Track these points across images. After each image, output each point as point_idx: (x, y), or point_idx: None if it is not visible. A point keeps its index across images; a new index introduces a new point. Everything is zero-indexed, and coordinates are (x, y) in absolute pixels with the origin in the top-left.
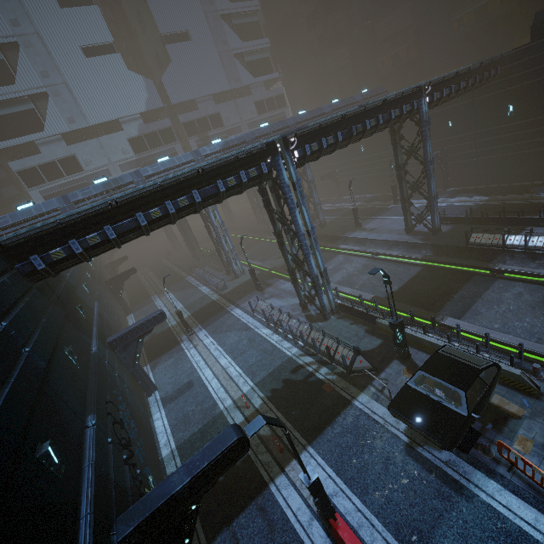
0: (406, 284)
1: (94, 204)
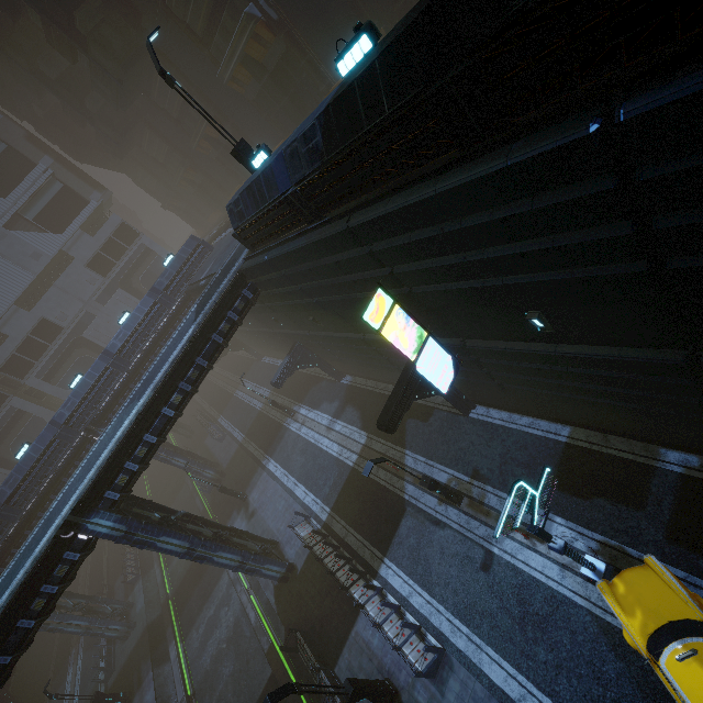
0: None
1: None
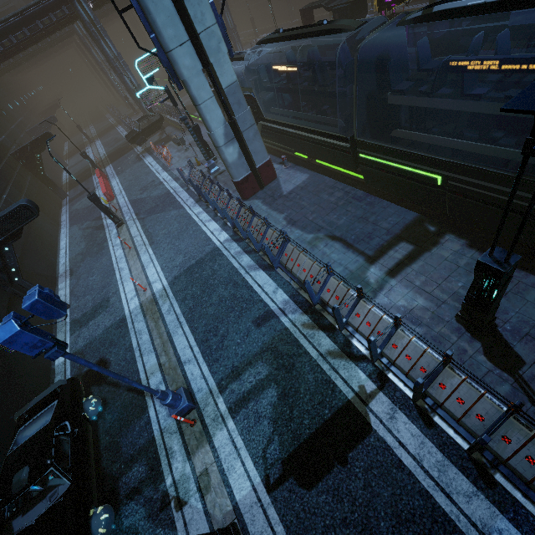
0: None
1: None
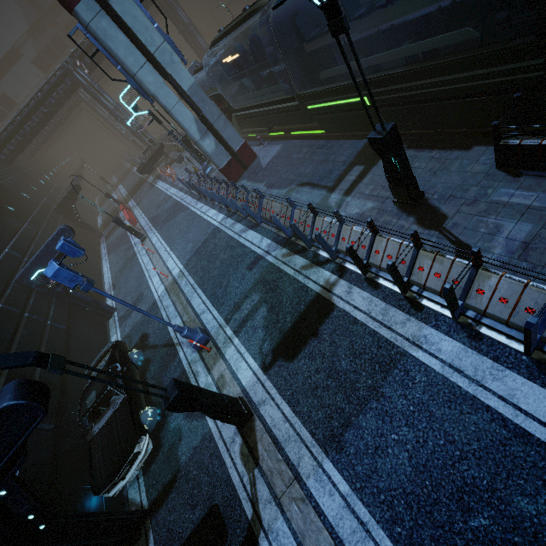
0: None
1: (4, 128)
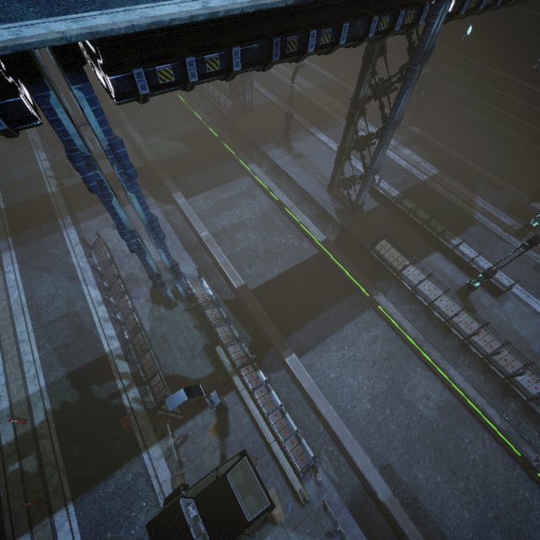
0: (289, 272)
1: None
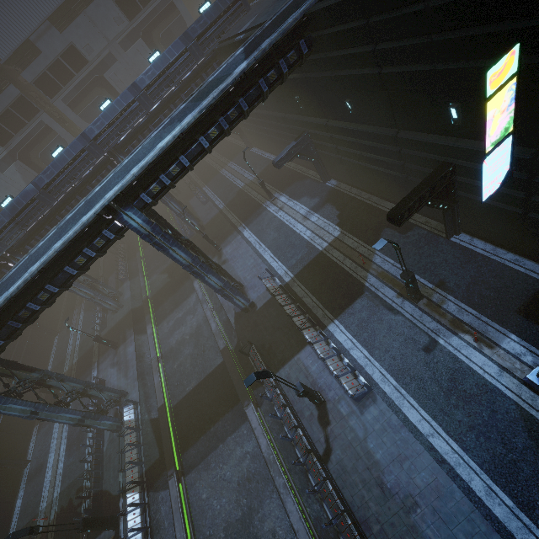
0: (200, 384)
1: None
